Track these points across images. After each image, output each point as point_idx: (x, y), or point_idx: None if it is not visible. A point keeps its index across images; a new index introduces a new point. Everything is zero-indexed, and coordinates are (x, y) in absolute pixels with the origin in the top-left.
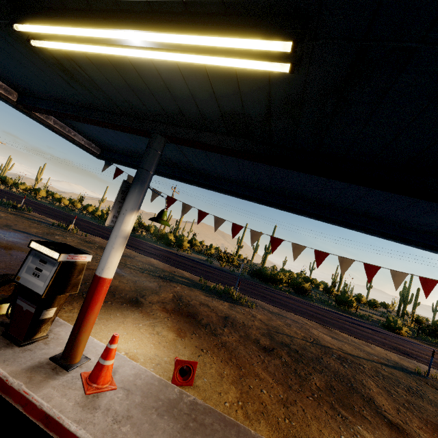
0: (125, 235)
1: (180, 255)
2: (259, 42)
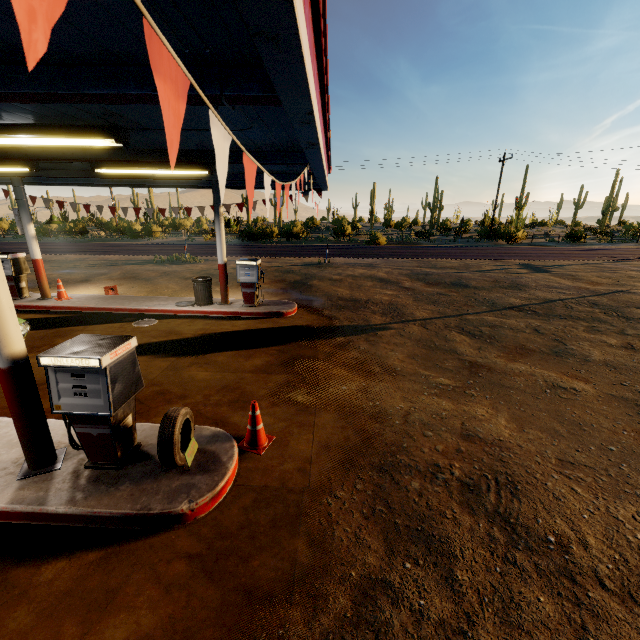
0: (34, 237)
1: (150, 244)
2: (20, 169)
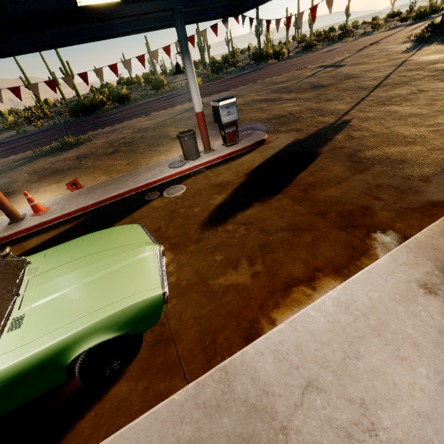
0: None
1: None
2: None
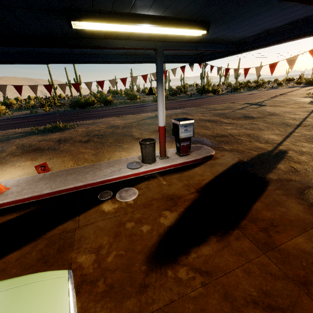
0: None
1: (3, 119)
2: None
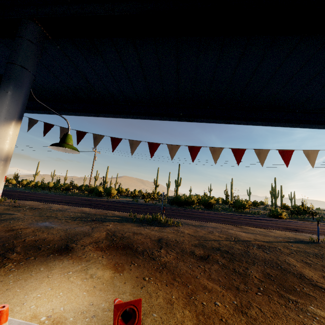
0: (0, 157)
1: (110, 201)
2: None
